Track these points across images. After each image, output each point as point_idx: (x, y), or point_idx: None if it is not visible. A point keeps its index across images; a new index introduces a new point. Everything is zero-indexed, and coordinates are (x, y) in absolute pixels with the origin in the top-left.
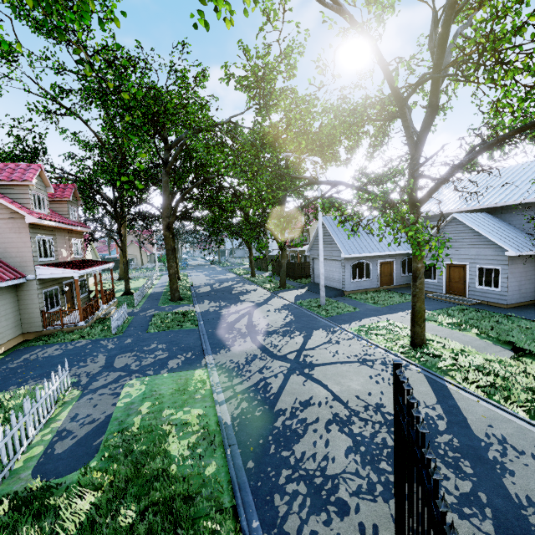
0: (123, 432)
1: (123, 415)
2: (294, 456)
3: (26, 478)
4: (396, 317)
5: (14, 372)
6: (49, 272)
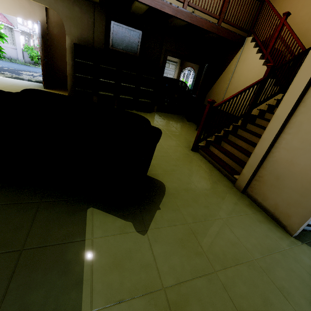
0: None
1: None
2: None
3: None
4: None
5: None
6: (22, 28)
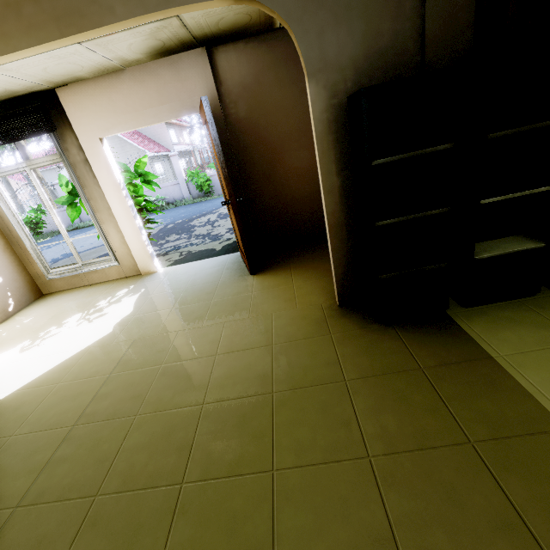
0: None
1: None
2: None
3: None
4: None
5: None
6: (179, 148)
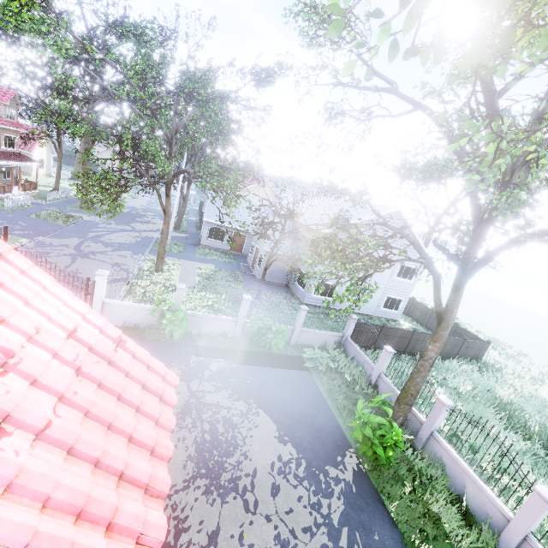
0: None
1: None
2: None
3: None
4: (189, 262)
5: None
6: None
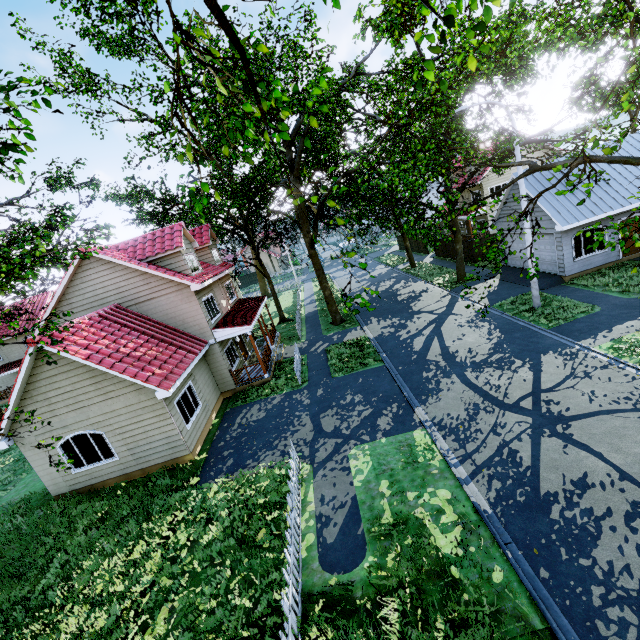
0: (379, 521)
1: (367, 498)
2: (599, 567)
3: (318, 570)
4: None
5: (240, 442)
6: (225, 334)
